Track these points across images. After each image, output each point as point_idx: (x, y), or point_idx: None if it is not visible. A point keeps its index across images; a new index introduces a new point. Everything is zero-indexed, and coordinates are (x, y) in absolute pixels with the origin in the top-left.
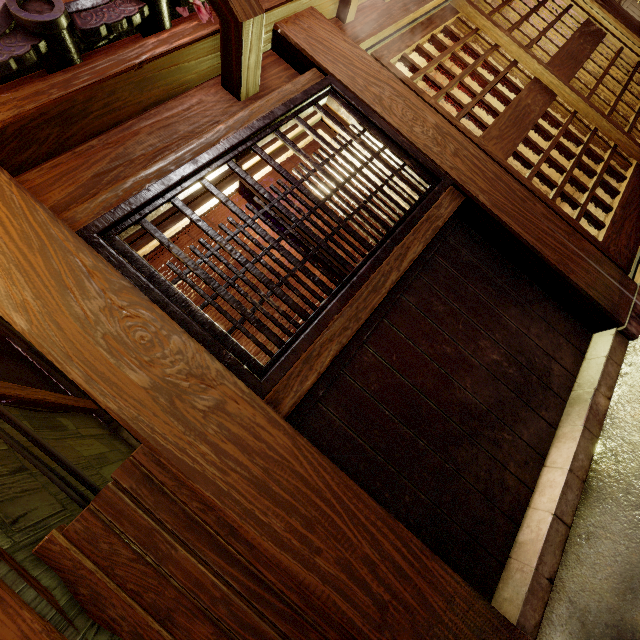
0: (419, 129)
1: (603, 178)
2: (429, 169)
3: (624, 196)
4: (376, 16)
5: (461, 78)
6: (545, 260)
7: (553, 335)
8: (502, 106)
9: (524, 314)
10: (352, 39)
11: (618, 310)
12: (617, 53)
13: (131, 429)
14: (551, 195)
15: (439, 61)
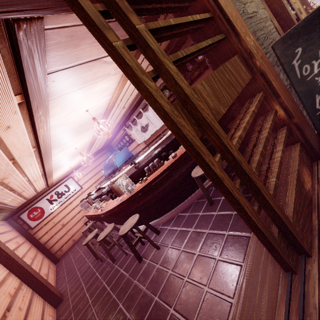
0: None
1: None
2: (292, 7)
3: None
4: None
5: None
6: None
7: None
8: None
9: None
10: None
11: None
12: None
13: (284, 4)
14: None
15: None
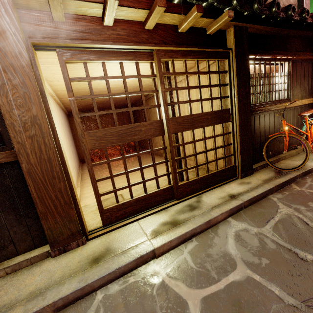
0: (18, 113)
1: (145, 183)
2: (2, 136)
3: (145, 196)
4: (86, 29)
5: (111, 96)
6: (36, 208)
7: (26, 235)
8: (199, 110)
9: (17, 220)
10: (49, 33)
11: (55, 244)
12: (224, 133)
13: None
14: (103, 177)
15: (106, 79)
